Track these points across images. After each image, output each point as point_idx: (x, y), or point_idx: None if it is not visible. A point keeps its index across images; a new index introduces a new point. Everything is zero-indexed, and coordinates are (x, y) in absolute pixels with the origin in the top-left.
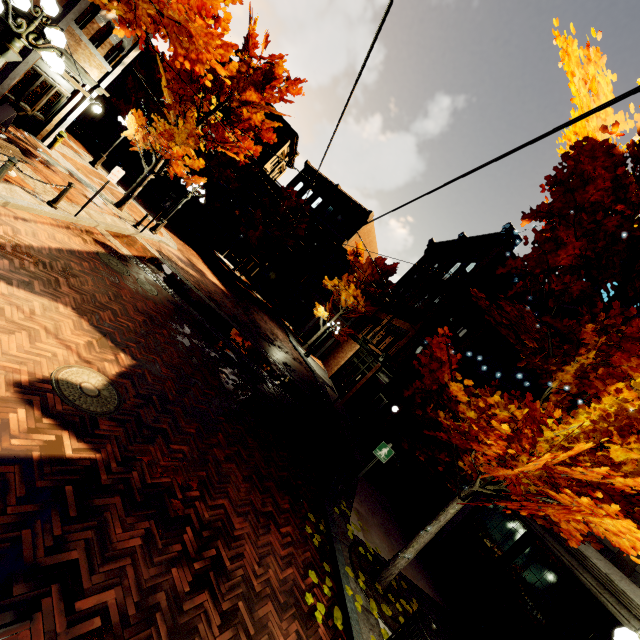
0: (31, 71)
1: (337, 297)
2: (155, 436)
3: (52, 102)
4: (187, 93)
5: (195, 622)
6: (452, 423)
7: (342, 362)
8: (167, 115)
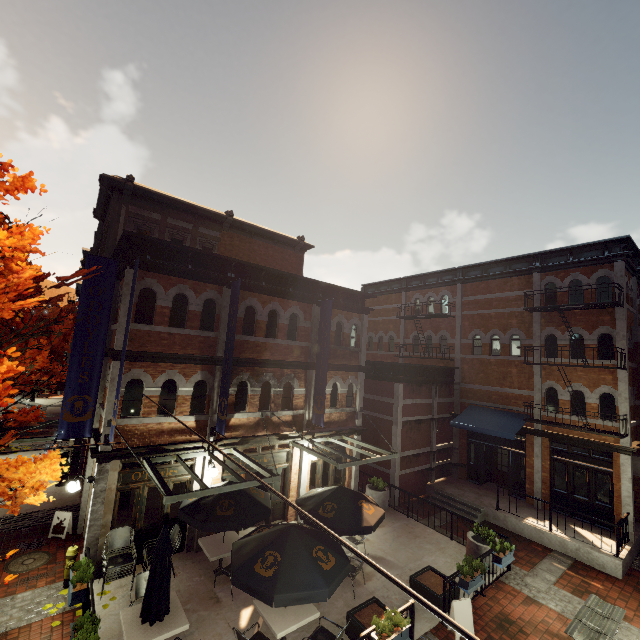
0: None
1: None
2: None
3: None
4: None
5: None
6: None
7: None
8: None
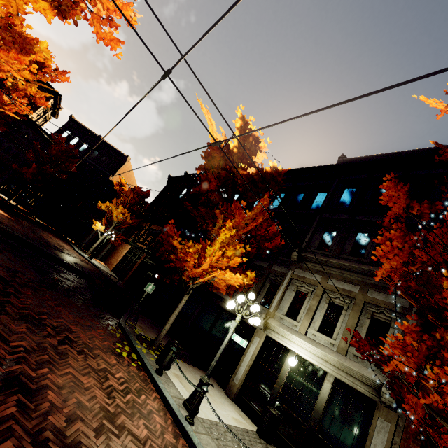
0: None
1: (110, 215)
2: (9, 295)
3: None
4: None
5: (66, 352)
6: (175, 256)
7: (119, 258)
8: None
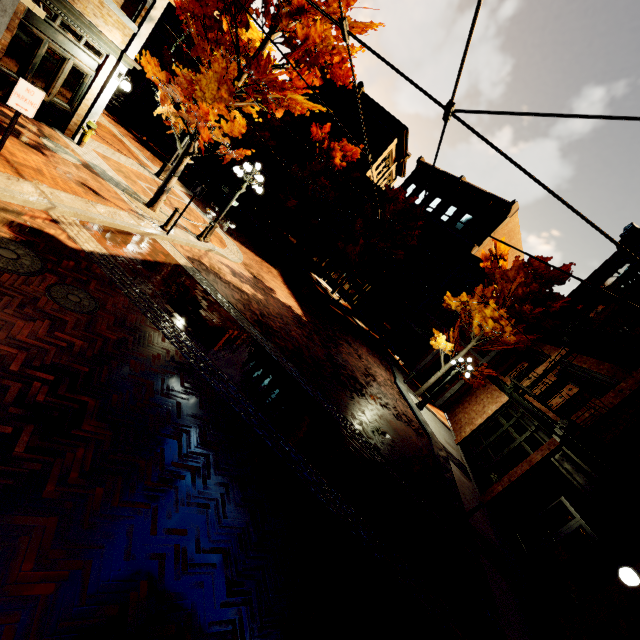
0: (29, 36)
1: (466, 321)
2: None
3: (75, 85)
4: (207, 10)
5: None
6: None
7: (478, 420)
8: (205, 75)
